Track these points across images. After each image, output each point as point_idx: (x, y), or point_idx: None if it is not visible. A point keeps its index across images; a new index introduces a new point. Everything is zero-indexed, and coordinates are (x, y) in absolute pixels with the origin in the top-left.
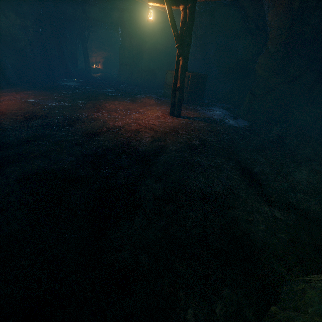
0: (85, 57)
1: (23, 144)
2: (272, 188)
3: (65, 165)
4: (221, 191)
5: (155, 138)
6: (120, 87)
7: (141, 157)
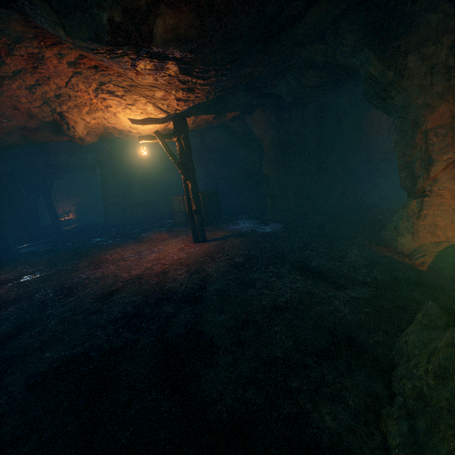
0: (50, 210)
1: (4, 343)
2: (336, 275)
3: (91, 342)
4: (292, 296)
5: (190, 271)
6: (113, 232)
7: (185, 298)
